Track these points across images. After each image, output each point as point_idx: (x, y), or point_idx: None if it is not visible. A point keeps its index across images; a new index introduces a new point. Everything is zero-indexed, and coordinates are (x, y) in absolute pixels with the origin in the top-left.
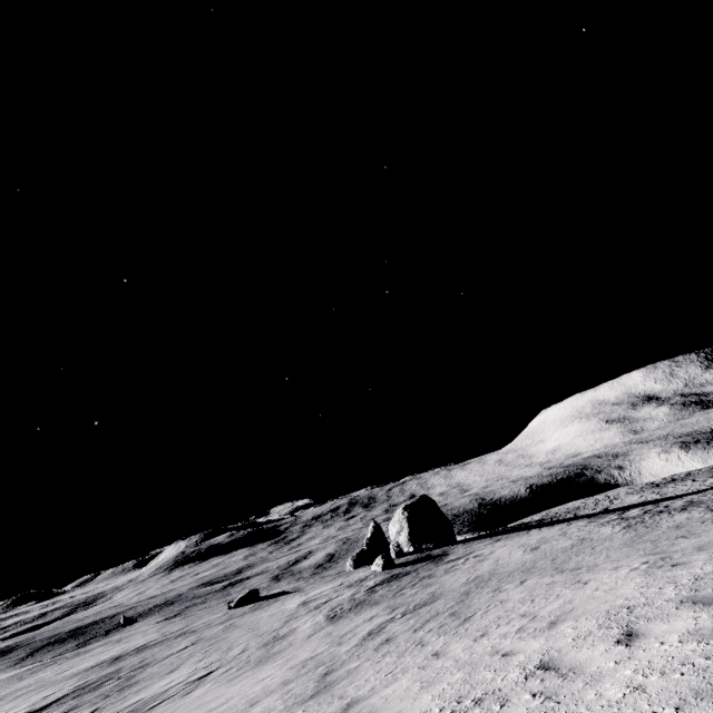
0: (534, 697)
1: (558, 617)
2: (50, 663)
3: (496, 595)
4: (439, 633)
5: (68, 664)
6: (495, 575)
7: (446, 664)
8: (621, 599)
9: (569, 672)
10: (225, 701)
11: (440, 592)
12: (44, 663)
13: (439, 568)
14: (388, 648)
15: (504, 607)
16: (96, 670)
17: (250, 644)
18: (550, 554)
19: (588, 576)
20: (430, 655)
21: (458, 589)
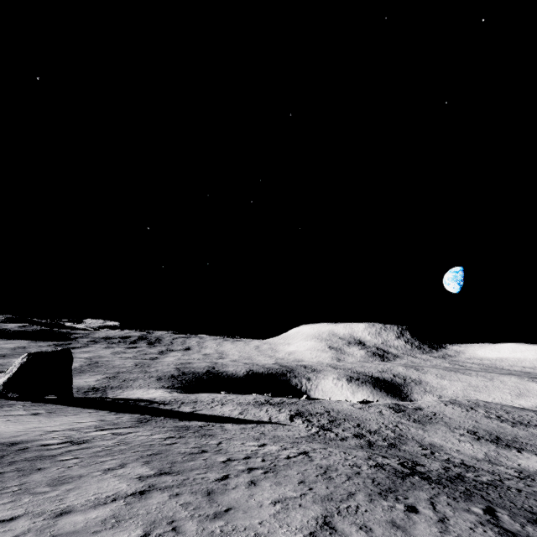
0: None
1: None
2: None
3: None
4: None
5: None
6: None
7: None
8: None
9: None
10: None
11: None
12: None
13: None
14: None
15: None
16: None
17: None
18: None
19: None
20: None
21: None
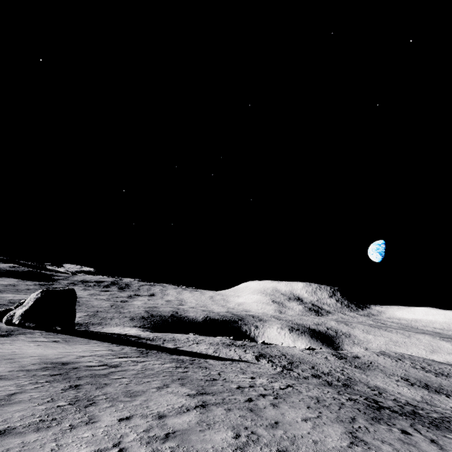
0: None
1: None
2: None
3: None
4: None
5: None
6: None
7: None
8: None
9: None
10: None
11: None
12: None
13: None
14: None
15: None
16: None
17: None
18: None
19: None
20: None
21: None
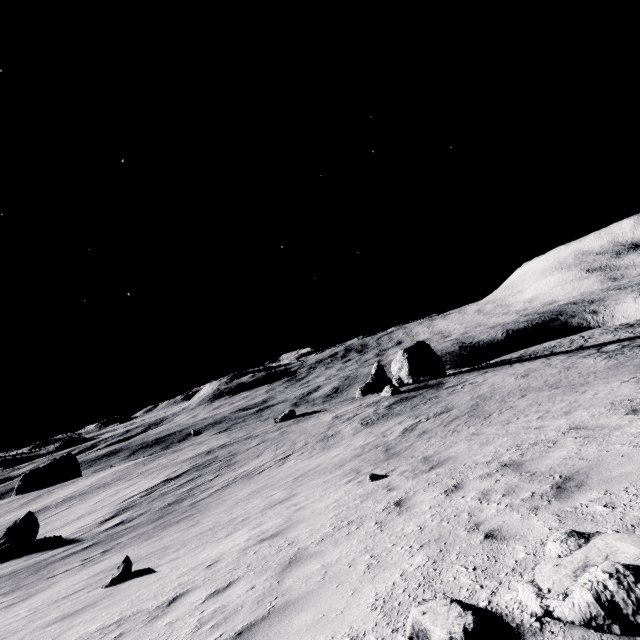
0: (575, 438)
1: (570, 409)
2: (158, 456)
3: (503, 404)
4: (467, 425)
5: (173, 456)
6: (496, 393)
7: (489, 436)
8: (620, 397)
9: (596, 428)
10: (316, 466)
11: (451, 405)
12: (153, 456)
13: (441, 392)
14: (429, 435)
15: (515, 410)
16: (198, 458)
17: (308, 440)
18: (541, 378)
19: (584, 388)
20: (469, 435)
21: (467, 403)
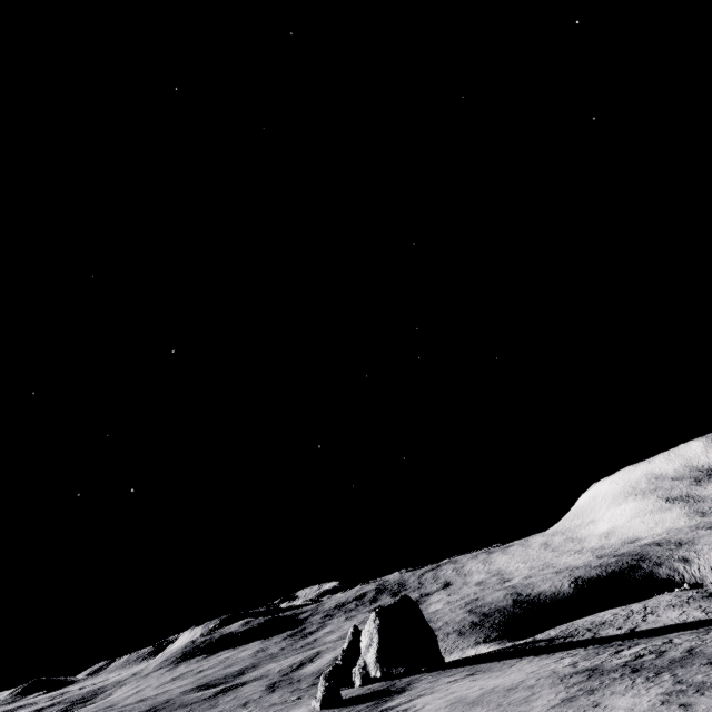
0: None
1: None
2: None
3: None
4: None
5: None
6: None
7: None
8: None
9: None
10: None
11: None
12: None
13: None
14: None
15: None
16: None
17: None
18: None
19: None
20: None
21: None
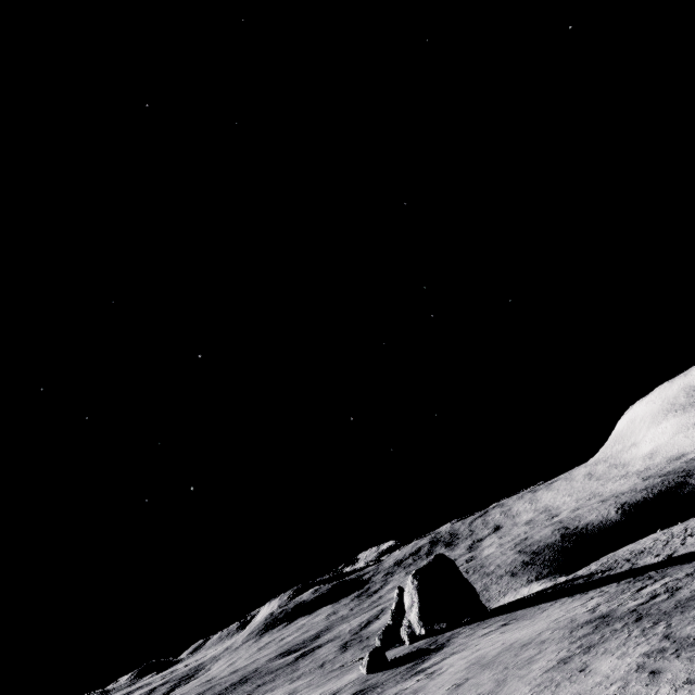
0: None
1: None
2: None
3: None
4: None
5: None
6: None
7: None
8: None
9: None
10: None
11: None
12: None
13: (387, 693)
14: None
15: None
16: None
17: None
18: None
19: None
20: None
21: None
